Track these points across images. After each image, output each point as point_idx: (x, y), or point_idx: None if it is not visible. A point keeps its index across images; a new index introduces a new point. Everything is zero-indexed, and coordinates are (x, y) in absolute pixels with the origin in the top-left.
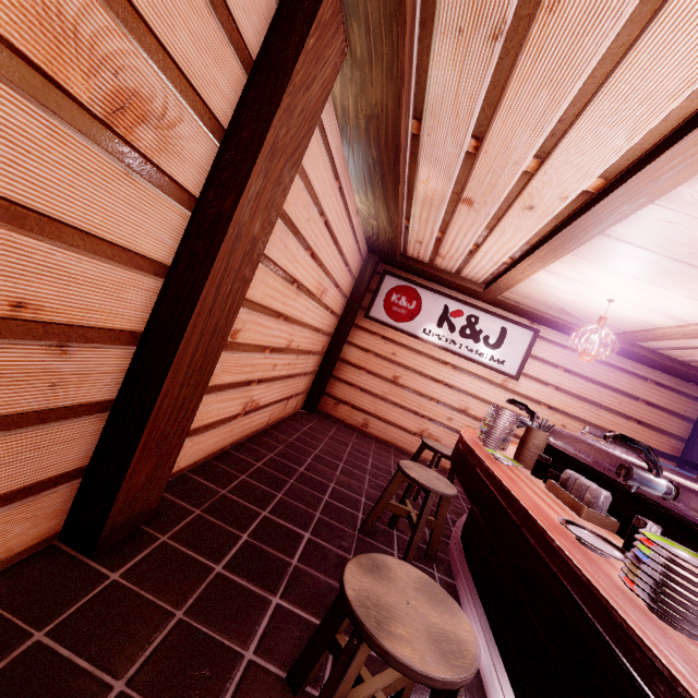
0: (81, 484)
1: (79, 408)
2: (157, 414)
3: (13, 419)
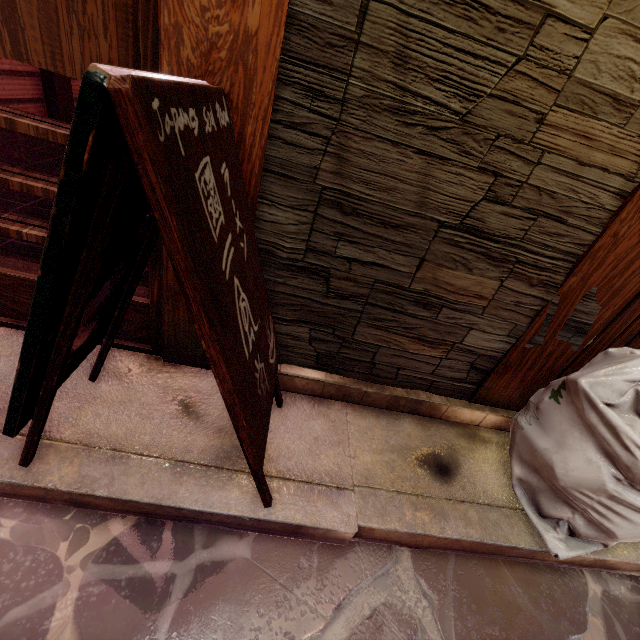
0: (46, 107)
1: (32, 76)
2: (56, 79)
3: (19, 75)
